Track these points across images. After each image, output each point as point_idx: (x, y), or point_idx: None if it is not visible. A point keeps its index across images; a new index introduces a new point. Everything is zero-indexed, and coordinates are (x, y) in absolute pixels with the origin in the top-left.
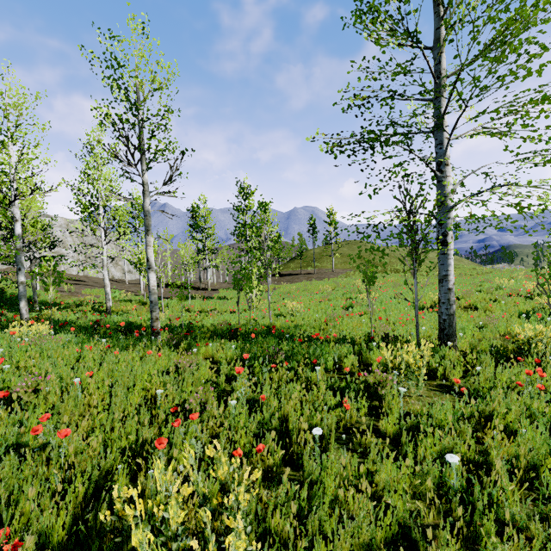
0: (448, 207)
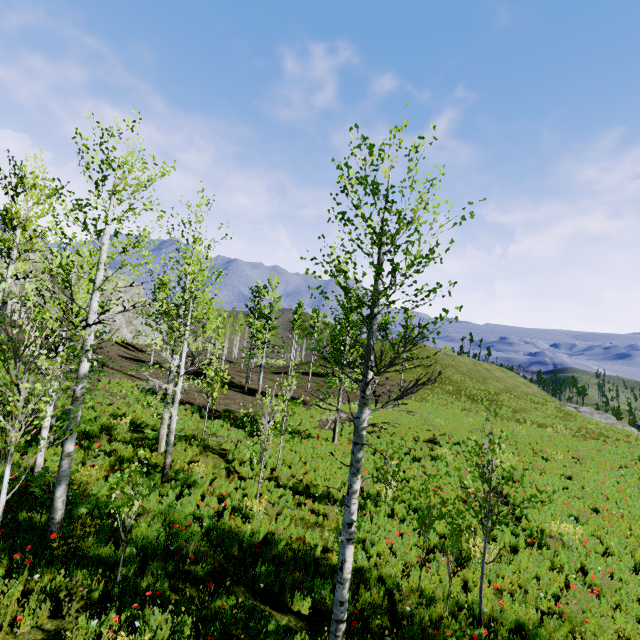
0: None
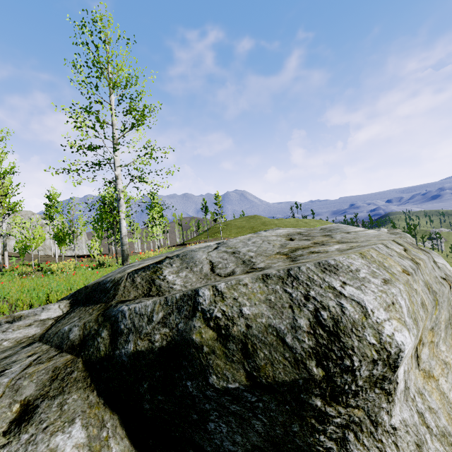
0: (119, 199)
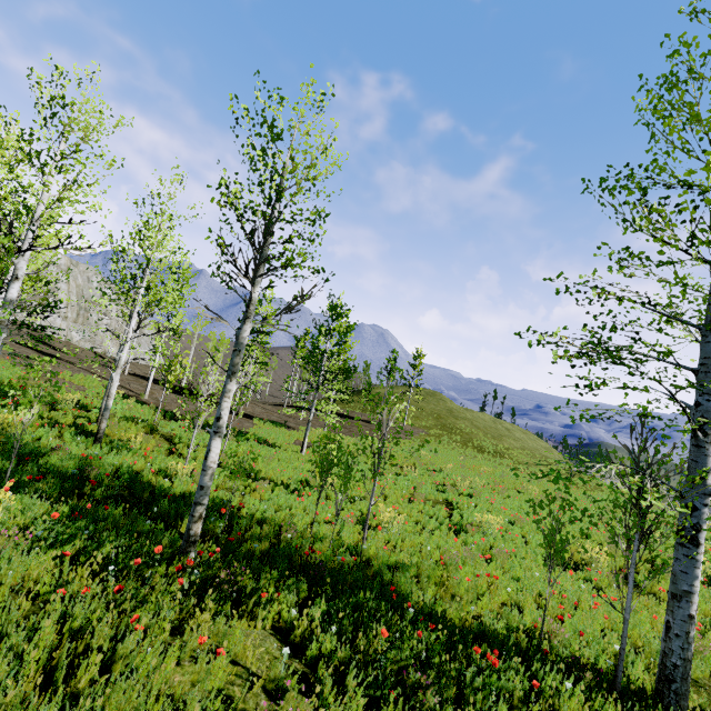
0: (708, 489)
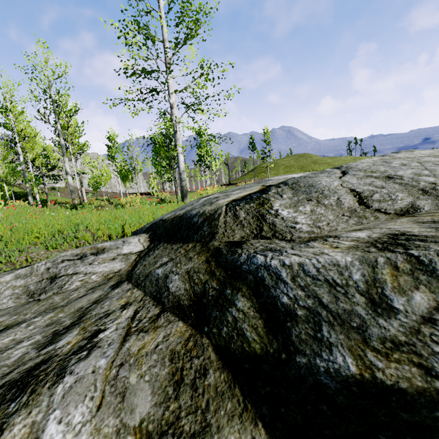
0: (175, 131)
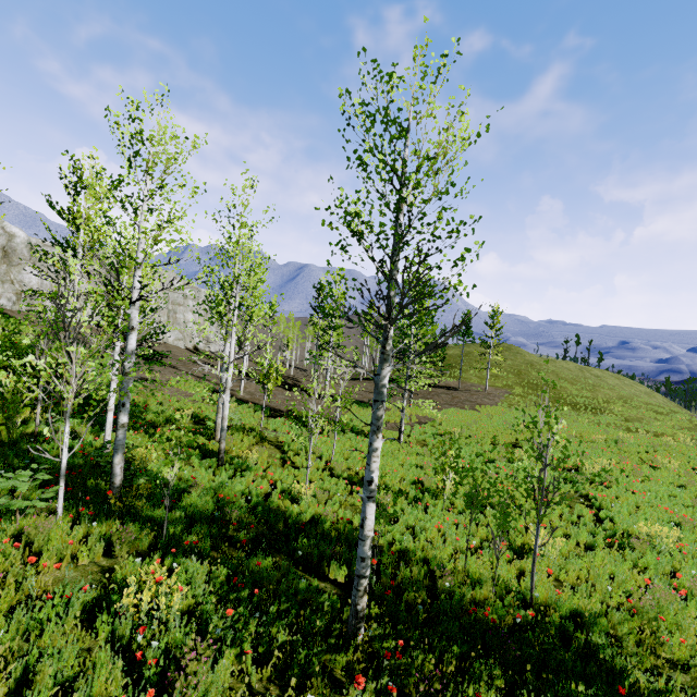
0: None
